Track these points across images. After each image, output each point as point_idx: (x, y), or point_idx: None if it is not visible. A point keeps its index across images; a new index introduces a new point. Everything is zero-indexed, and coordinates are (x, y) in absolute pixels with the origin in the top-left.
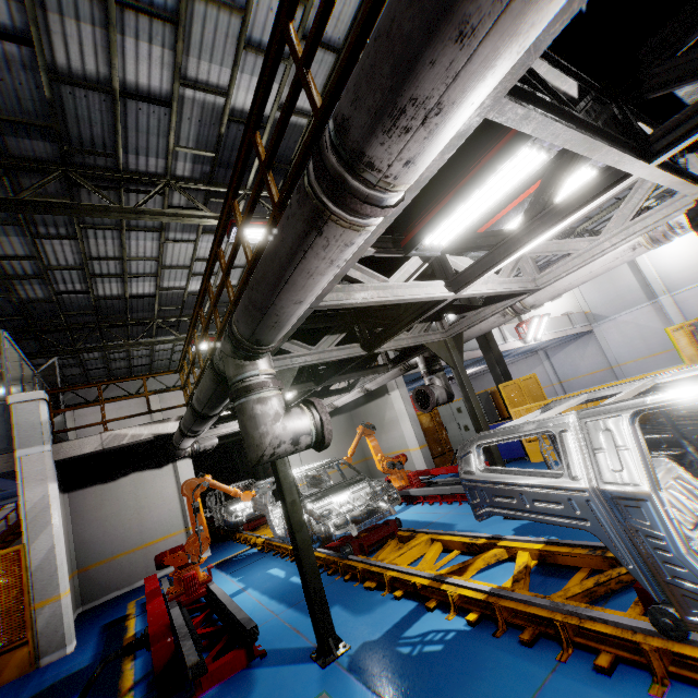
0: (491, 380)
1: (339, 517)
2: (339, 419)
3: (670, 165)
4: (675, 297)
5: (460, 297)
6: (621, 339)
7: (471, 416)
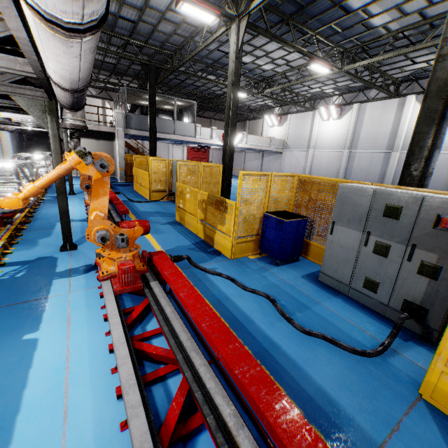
0: (239, 157)
1: (12, 173)
2: (104, 142)
3: (15, 108)
4: (315, 153)
5: (5, 117)
6: (289, 163)
7: None
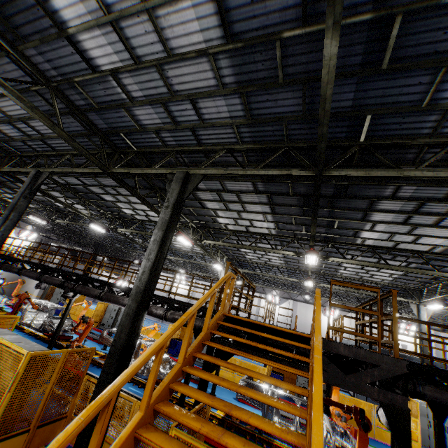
0: None
1: None
2: None
3: None
4: None
5: None
6: None
7: (42, 295)
